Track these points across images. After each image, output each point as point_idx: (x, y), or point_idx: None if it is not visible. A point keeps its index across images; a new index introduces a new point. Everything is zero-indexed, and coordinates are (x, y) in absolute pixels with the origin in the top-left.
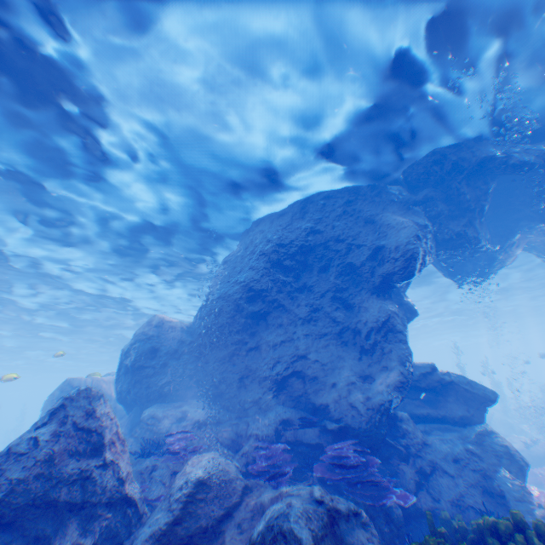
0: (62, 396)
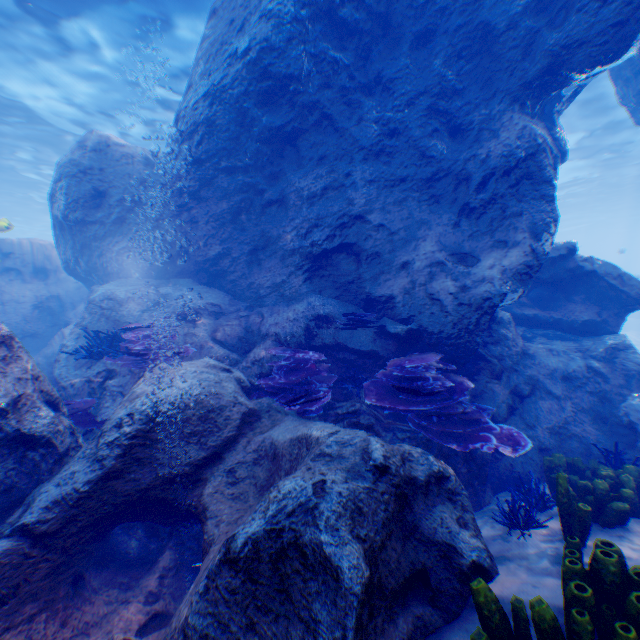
0: None
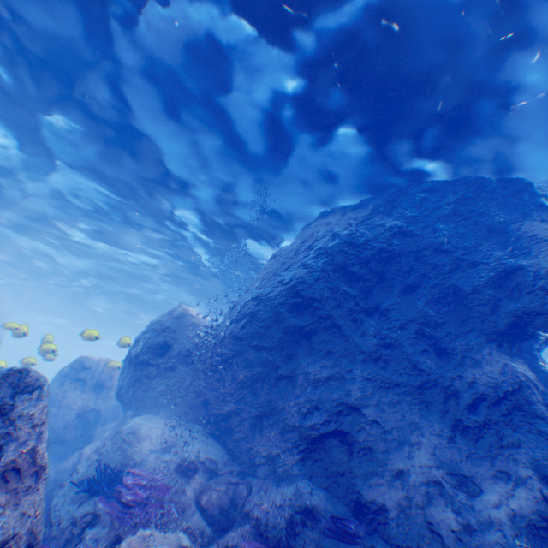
0: (70, 374)
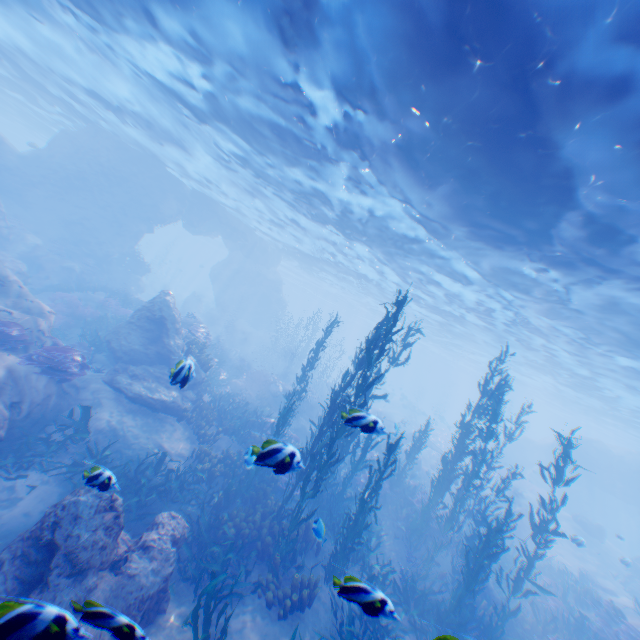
0: None
